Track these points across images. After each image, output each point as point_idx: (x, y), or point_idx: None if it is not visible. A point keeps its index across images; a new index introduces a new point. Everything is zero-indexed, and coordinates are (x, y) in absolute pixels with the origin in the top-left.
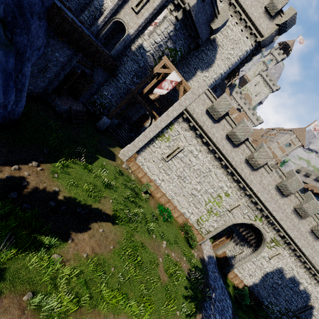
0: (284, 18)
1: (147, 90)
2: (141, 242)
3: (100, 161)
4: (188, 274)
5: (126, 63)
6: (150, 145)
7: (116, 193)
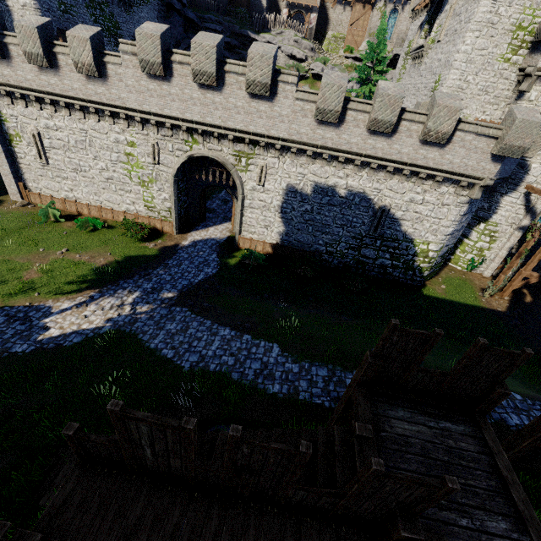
0: None
1: None
2: (5, 260)
3: None
4: (102, 266)
5: None
6: (18, 160)
7: None
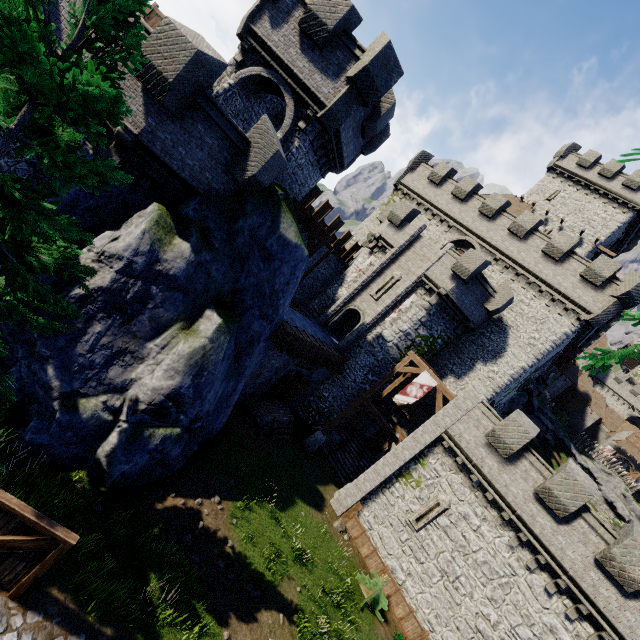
0: (623, 287)
1: (388, 392)
2: None
3: (297, 508)
4: None
5: (359, 356)
6: (386, 490)
7: (311, 577)
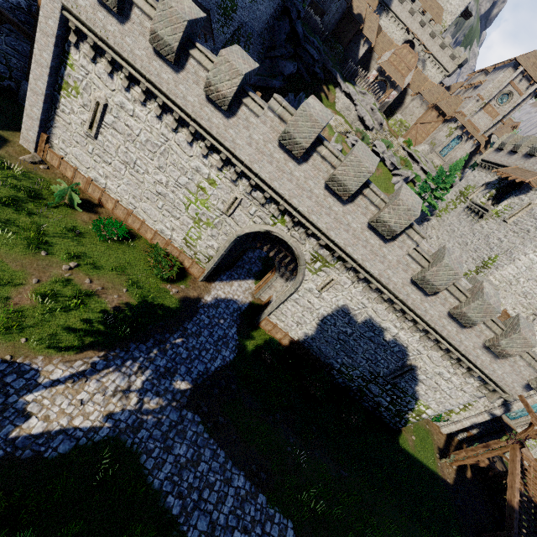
0: None
1: None
2: None
3: None
4: (114, 308)
5: None
6: (58, 111)
7: None
